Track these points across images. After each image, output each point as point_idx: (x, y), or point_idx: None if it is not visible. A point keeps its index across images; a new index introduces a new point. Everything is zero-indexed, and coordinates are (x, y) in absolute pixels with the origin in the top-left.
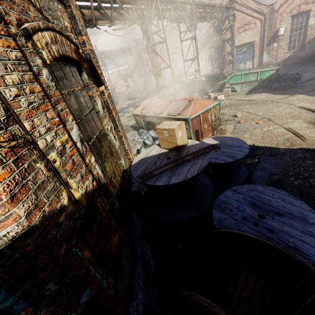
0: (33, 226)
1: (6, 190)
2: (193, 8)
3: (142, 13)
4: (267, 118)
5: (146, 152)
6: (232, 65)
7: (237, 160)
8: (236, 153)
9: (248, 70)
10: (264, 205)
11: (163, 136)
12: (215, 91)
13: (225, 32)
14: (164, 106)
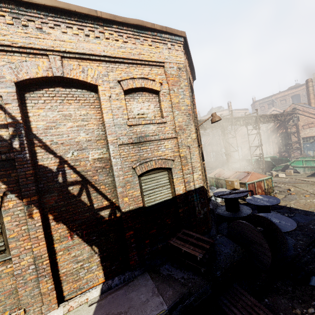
0: (203, 186)
1: (202, 178)
2: (257, 118)
3: (222, 124)
4: (314, 194)
5: (220, 190)
6: (299, 151)
7: (270, 205)
8: (271, 203)
9: (311, 157)
10: (274, 219)
11: (228, 183)
12: (279, 170)
13: (290, 128)
14: (230, 174)
